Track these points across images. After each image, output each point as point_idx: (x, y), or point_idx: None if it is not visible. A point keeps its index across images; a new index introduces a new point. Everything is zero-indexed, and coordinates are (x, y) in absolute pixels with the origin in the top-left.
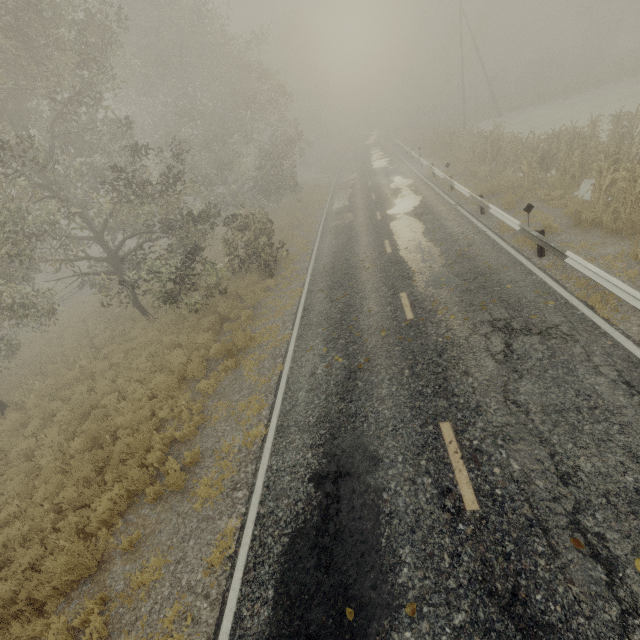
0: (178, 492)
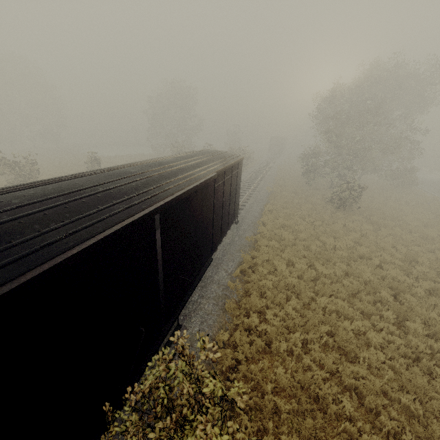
0: None
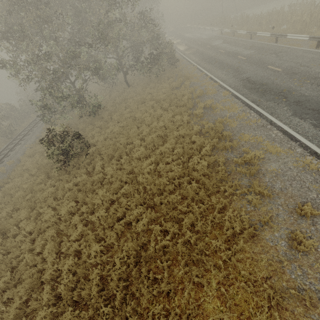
0: (201, 96)
